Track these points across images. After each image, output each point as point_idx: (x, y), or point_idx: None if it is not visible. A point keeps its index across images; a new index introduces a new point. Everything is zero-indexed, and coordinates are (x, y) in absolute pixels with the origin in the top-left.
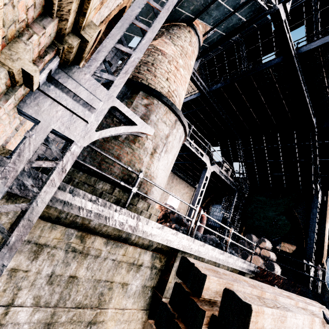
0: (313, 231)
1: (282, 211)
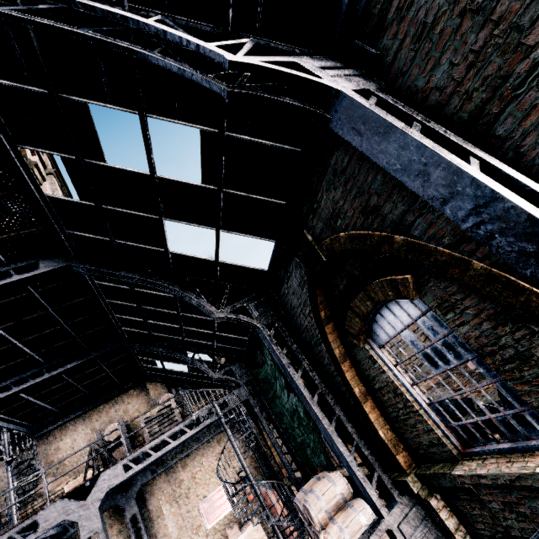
0: (314, 414)
1: (283, 383)
